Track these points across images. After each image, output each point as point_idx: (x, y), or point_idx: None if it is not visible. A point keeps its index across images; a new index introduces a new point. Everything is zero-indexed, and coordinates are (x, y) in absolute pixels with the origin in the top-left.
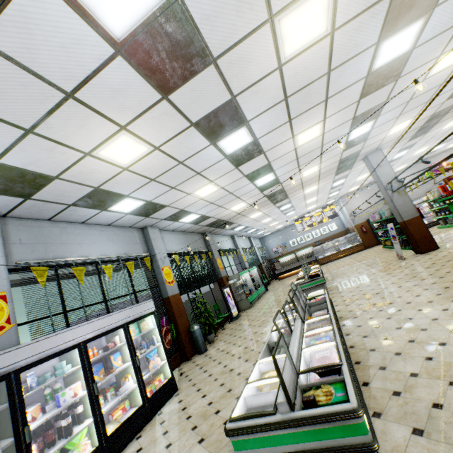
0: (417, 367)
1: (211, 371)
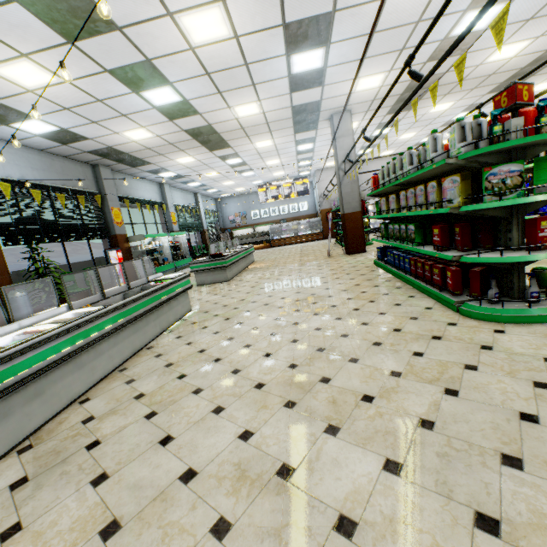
0: (157, 387)
1: None
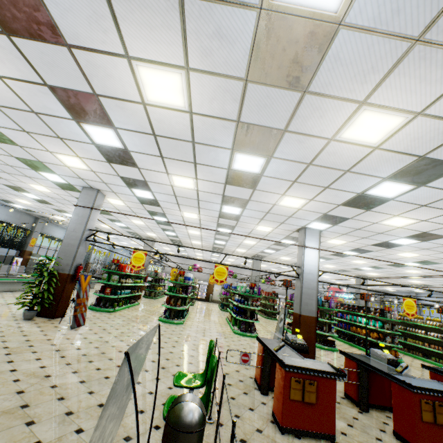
0: None
1: None
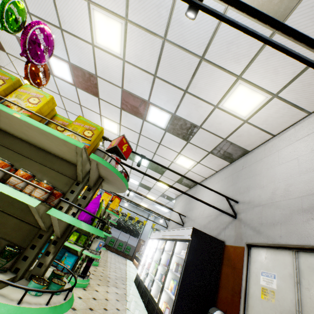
0: None
1: None
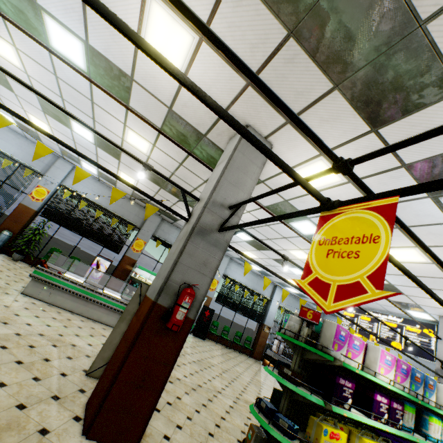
0: None
1: None
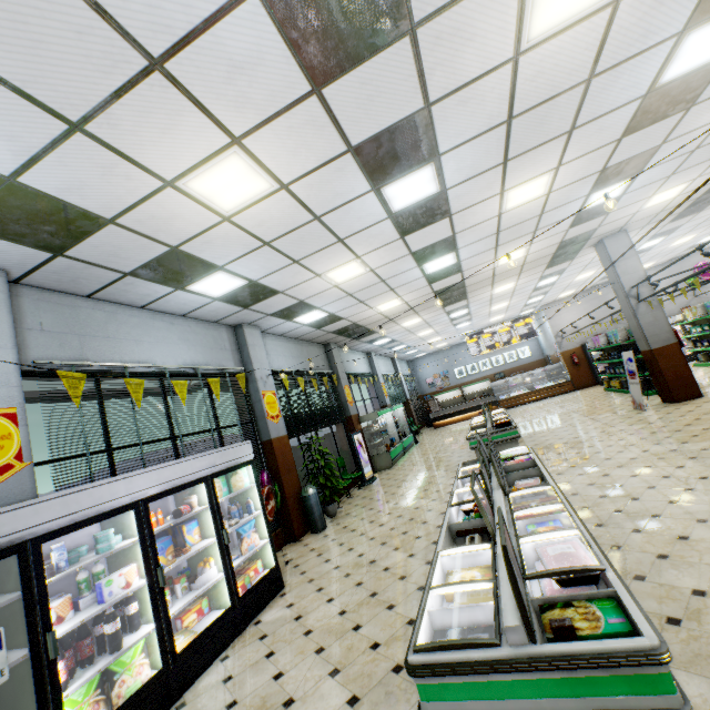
0: (703, 581)
1: (337, 562)
